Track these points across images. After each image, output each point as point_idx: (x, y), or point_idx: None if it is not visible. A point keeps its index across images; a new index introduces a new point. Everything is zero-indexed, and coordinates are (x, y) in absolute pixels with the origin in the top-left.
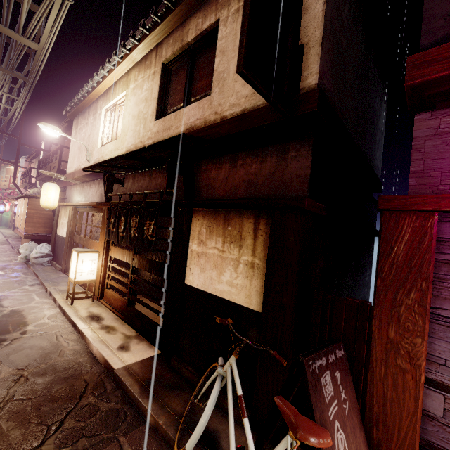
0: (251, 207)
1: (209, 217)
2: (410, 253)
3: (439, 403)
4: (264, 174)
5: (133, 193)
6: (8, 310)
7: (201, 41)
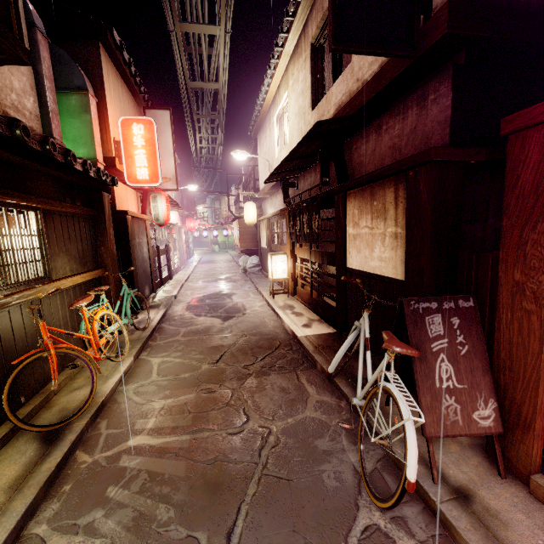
0: (387, 175)
1: (359, 197)
2: (537, 178)
3: None
4: (406, 132)
5: (301, 192)
6: (236, 301)
7: None
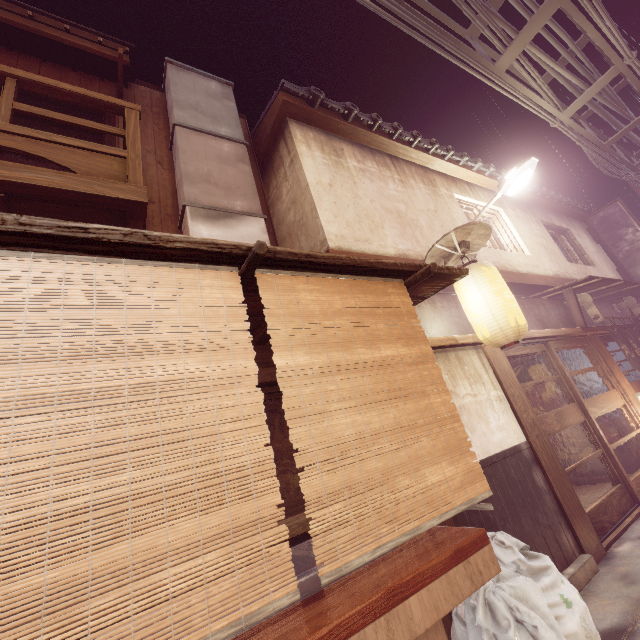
0: None
1: None
2: None
3: None
4: None
5: (623, 316)
6: None
7: (558, 230)
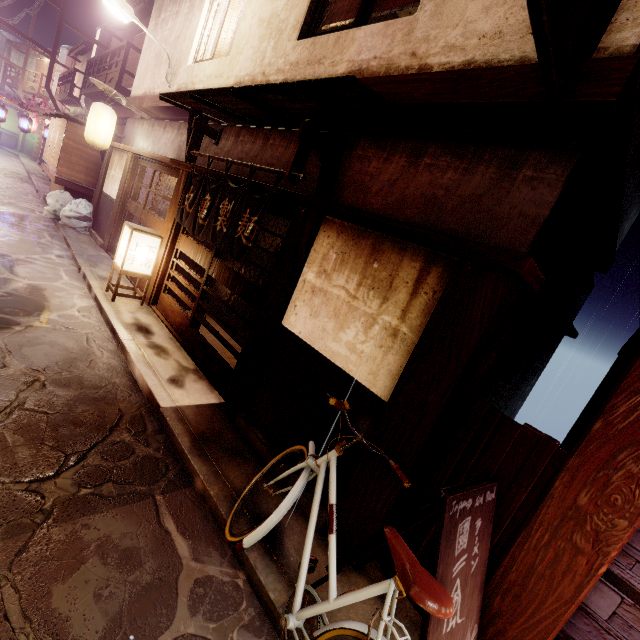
0: (425, 244)
1: (348, 238)
2: None
3: (610, 605)
4: (462, 193)
5: (233, 160)
6: (25, 283)
7: None
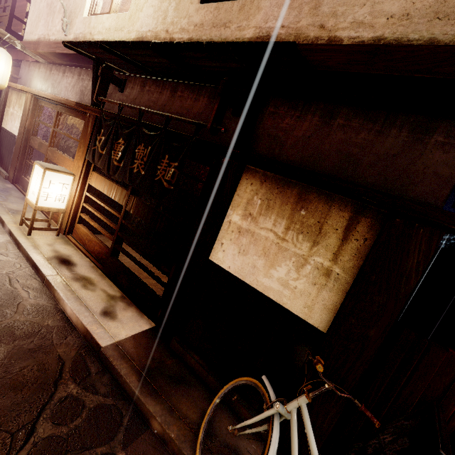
0: (359, 199)
1: (272, 186)
2: None
3: None
4: (377, 151)
5: (146, 109)
6: None
7: None
